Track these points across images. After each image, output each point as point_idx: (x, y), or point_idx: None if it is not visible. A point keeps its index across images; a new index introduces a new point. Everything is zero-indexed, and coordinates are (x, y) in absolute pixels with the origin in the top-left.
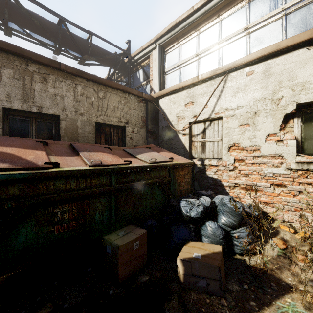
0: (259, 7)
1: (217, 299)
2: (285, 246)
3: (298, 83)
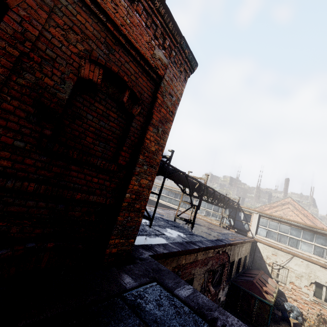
0: (306, 236)
1: None
2: (309, 324)
3: (316, 275)
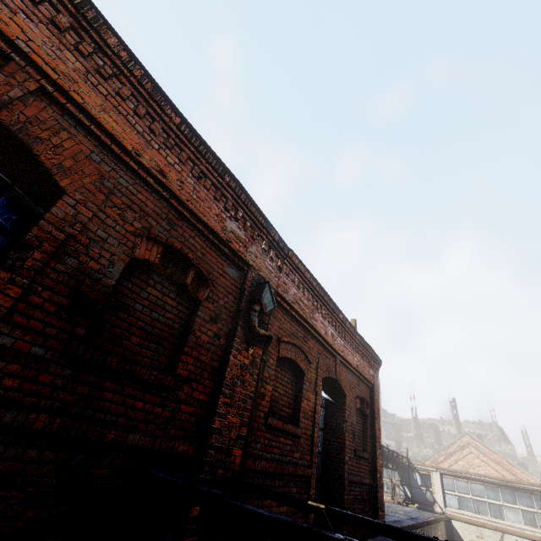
0: (507, 497)
1: None
2: None
3: None
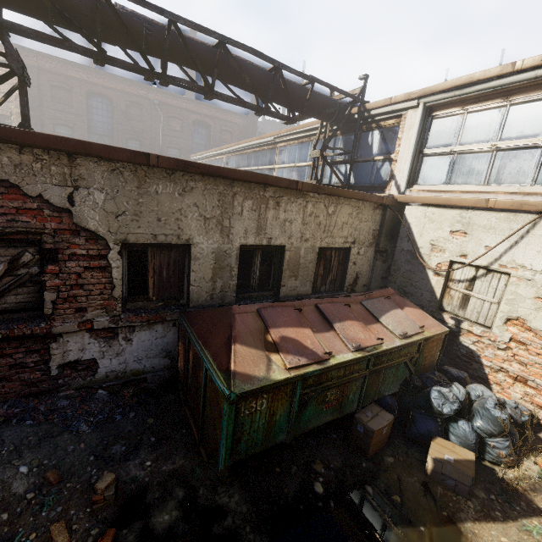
0: None
1: (463, 499)
2: None
3: None
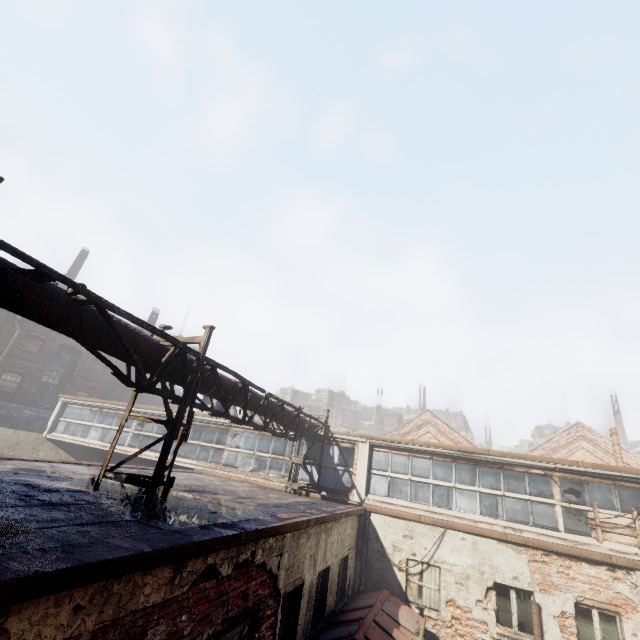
0: (463, 475)
1: None
2: None
3: (494, 565)
